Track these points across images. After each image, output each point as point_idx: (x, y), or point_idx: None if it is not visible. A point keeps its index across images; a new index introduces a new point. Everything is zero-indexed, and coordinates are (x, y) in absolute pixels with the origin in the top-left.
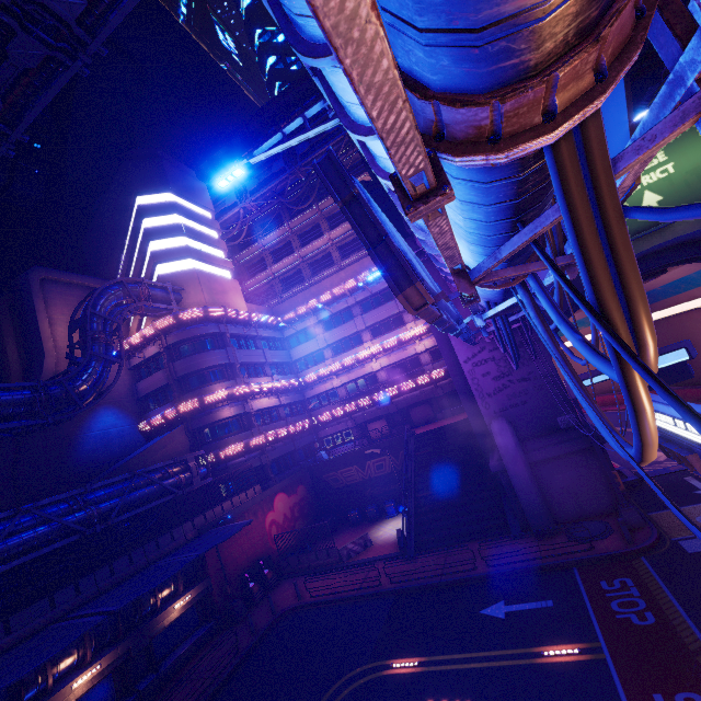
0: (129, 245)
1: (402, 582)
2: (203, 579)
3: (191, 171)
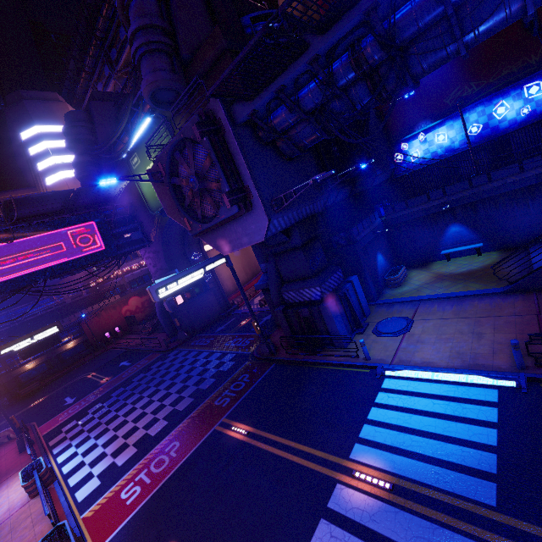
0: (30, 166)
1: (131, 346)
2: (83, 335)
3: (52, 94)
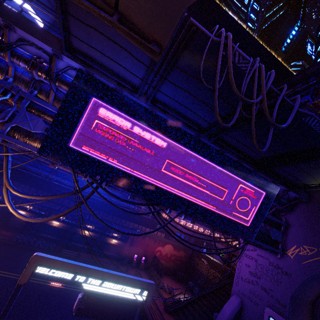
0: None
1: (148, 308)
2: (125, 242)
3: None
